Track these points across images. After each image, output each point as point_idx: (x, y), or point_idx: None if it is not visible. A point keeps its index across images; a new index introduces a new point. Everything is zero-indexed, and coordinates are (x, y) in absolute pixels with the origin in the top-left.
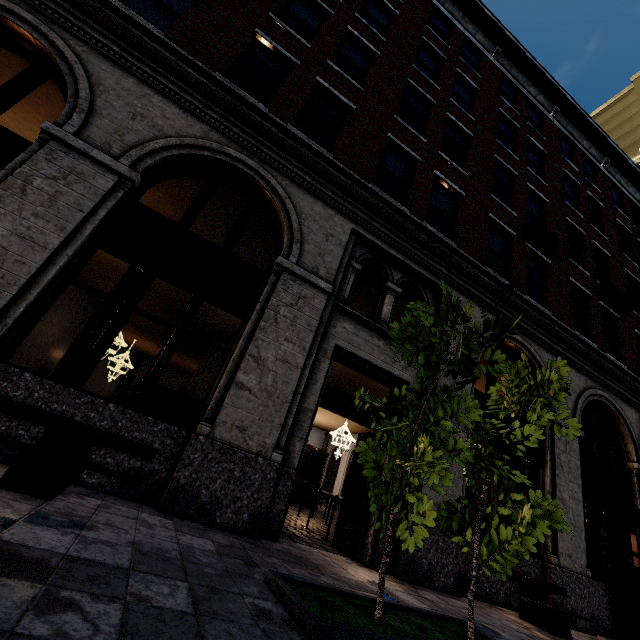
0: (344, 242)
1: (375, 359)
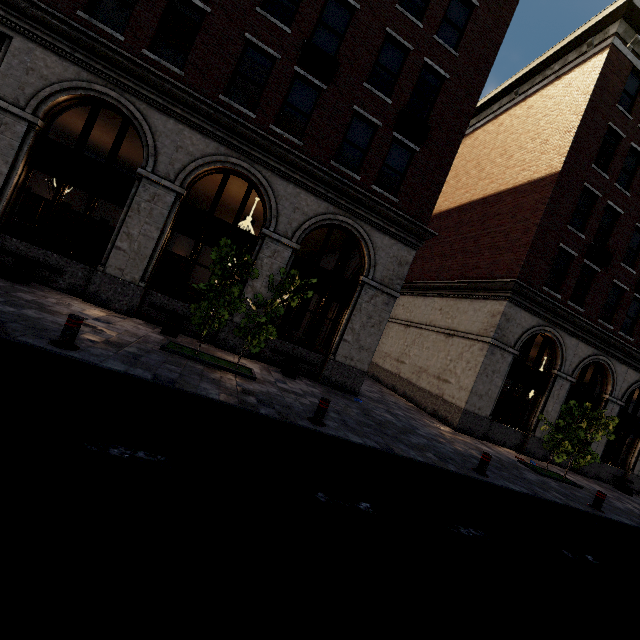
0: None
1: None
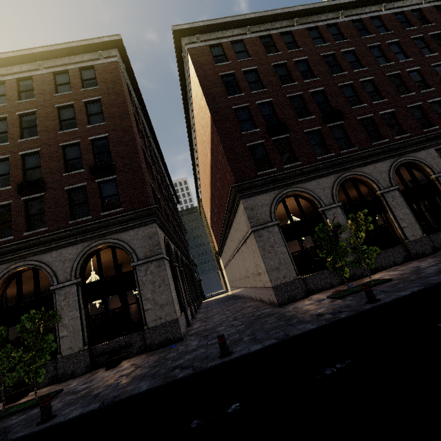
0: (437, 156)
1: None
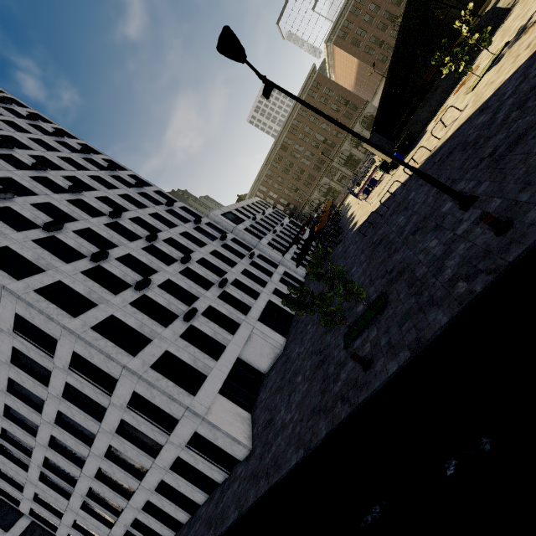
0: None
1: None
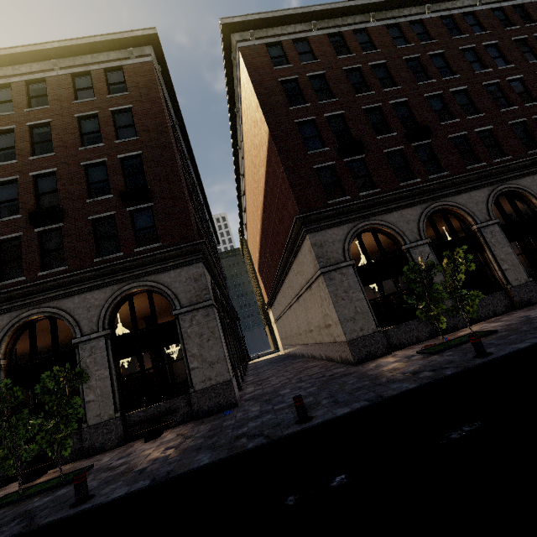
0: None
1: None
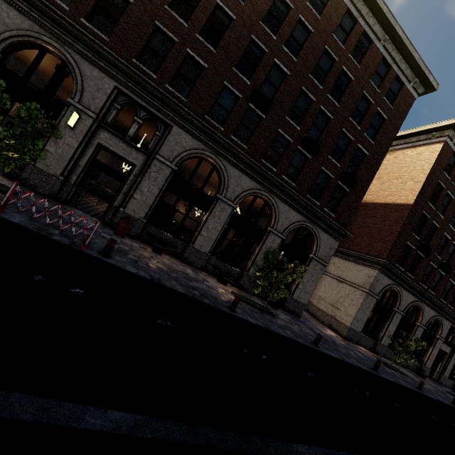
0: (448, 329)
1: (444, 350)
